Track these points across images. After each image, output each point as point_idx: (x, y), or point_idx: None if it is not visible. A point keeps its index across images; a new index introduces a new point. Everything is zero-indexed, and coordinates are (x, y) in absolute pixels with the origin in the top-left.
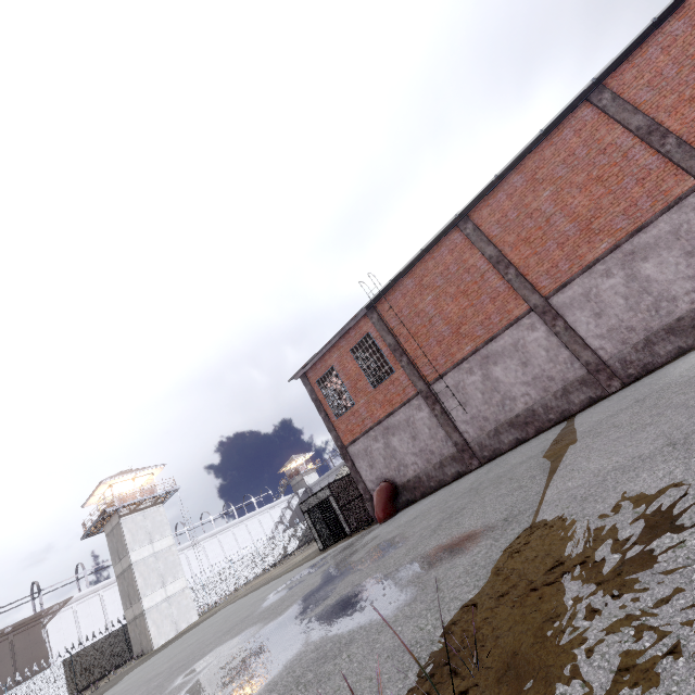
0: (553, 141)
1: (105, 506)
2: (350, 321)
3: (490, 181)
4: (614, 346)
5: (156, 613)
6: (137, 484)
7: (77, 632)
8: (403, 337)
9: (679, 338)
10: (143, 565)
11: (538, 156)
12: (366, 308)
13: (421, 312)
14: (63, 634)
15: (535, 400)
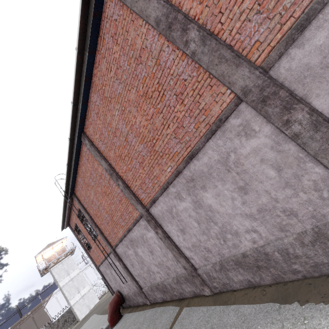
0: (102, 52)
1: (39, 268)
2: (65, 204)
3: (71, 108)
4: (200, 260)
5: (78, 305)
6: (58, 247)
7: (59, 305)
8: (92, 215)
9: (247, 272)
10: (67, 286)
11: (99, 72)
12: (68, 197)
13: (93, 201)
14: (54, 308)
15: (164, 278)
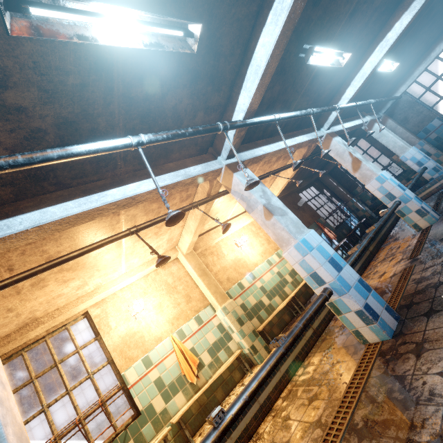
0: None
1: None
2: None
3: None
4: None
5: None
6: None
7: None
8: None
9: None
10: None
11: None
12: None
13: None
14: None
15: None
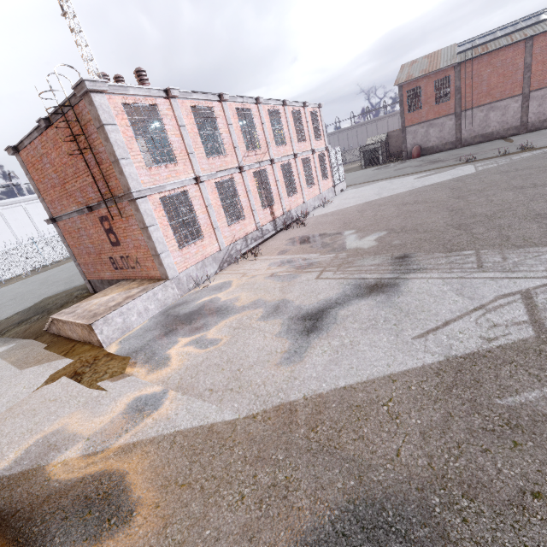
0: None
1: None
2: (446, 67)
3: None
4: (534, 119)
5: None
6: None
7: None
8: (464, 85)
9: None
10: None
11: None
12: (458, 63)
13: (481, 76)
14: None
15: (496, 129)
